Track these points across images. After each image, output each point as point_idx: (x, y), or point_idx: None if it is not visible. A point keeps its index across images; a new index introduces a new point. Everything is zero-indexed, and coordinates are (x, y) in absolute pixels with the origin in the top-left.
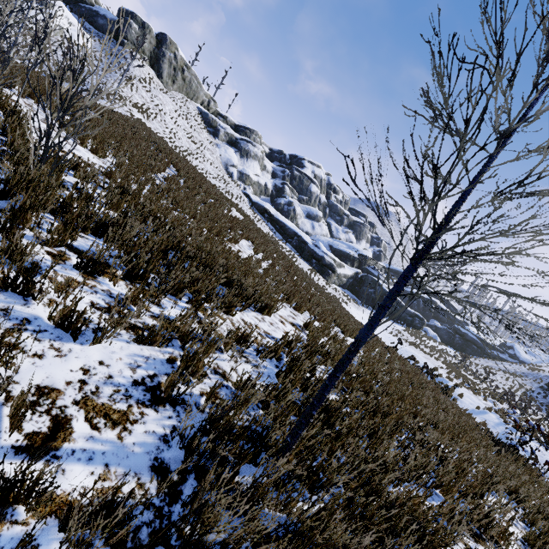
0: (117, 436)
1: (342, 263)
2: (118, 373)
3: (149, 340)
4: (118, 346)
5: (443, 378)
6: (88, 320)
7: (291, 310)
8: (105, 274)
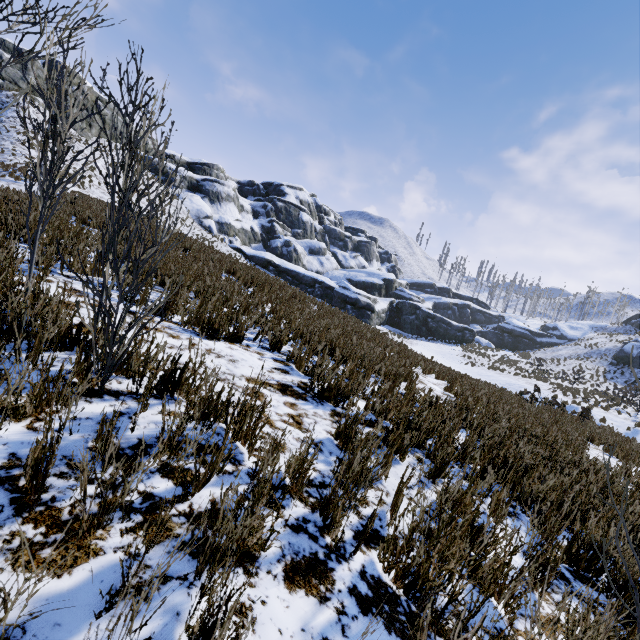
0: None
1: (375, 298)
2: None
3: None
4: None
5: (570, 405)
6: None
7: None
8: None
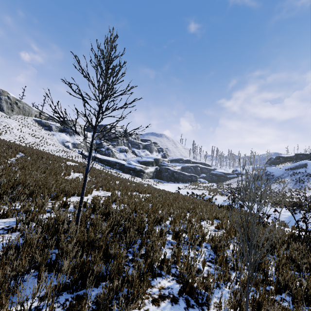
0: None
1: (147, 167)
2: None
3: (4, 215)
4: None
5: (207, 196)
6: None
7: (104, 192)
8: None
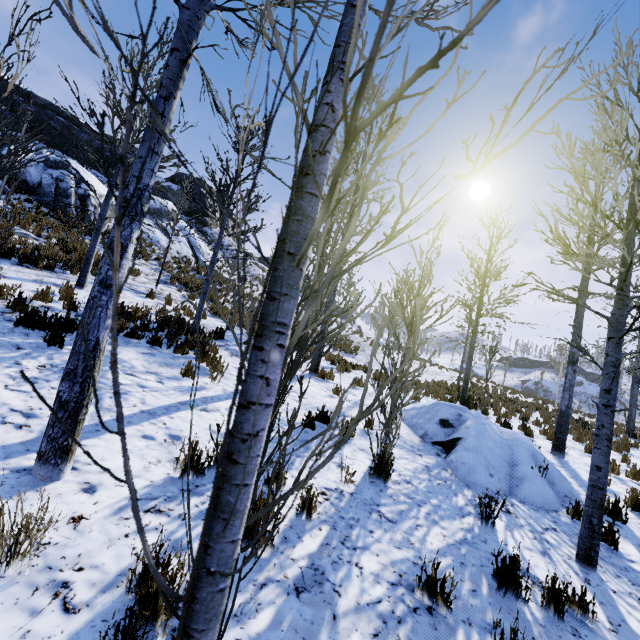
0: None
1: None
2: None
3: None
4: None
5: None
6: None
7: None
8: None
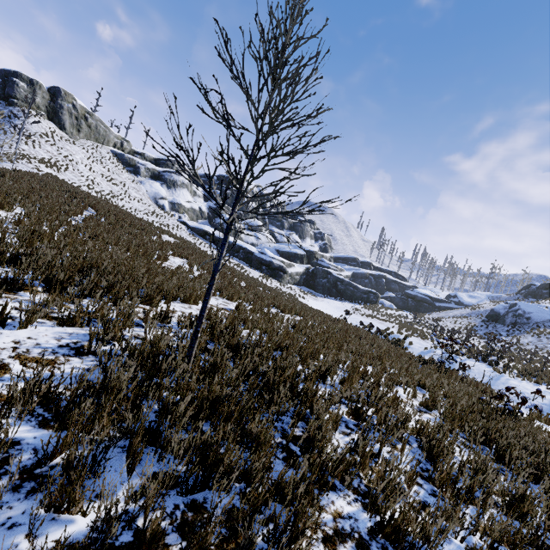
0: (47, 370)
1: (291, 263)
2: (45, 342)
3: (70, 322)
4: (44, 329)
5: (395, 334)
6: (14, 317)
7: (224, 300)
8: (26, 291)
